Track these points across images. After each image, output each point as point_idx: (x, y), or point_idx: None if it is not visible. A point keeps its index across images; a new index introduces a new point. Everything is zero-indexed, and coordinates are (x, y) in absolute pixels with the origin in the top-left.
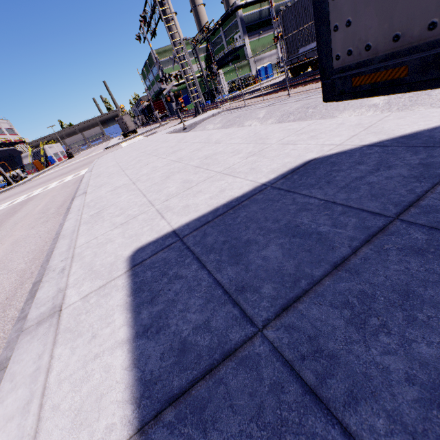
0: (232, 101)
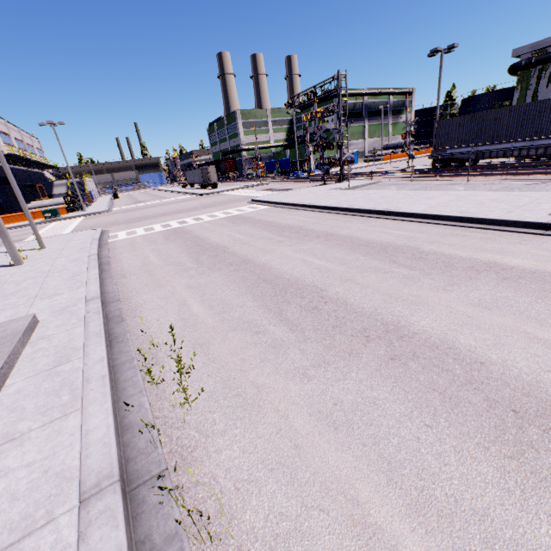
0: (367, 176)
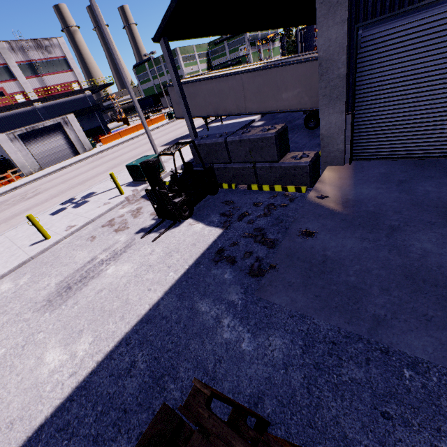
0: None
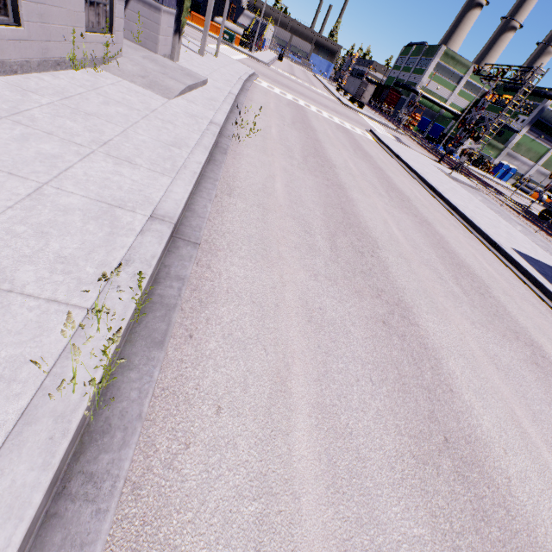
0: (481, 184)
